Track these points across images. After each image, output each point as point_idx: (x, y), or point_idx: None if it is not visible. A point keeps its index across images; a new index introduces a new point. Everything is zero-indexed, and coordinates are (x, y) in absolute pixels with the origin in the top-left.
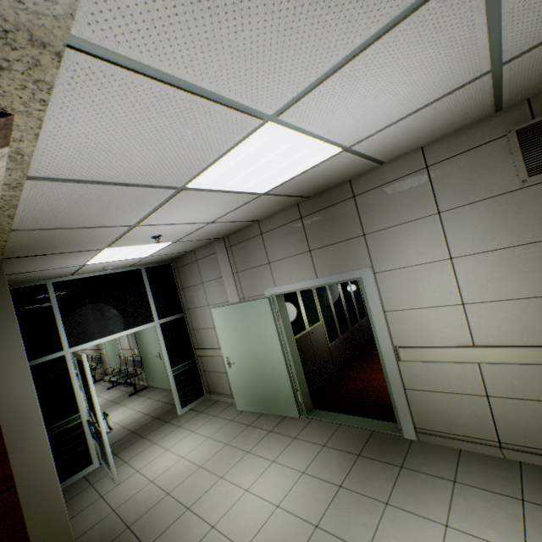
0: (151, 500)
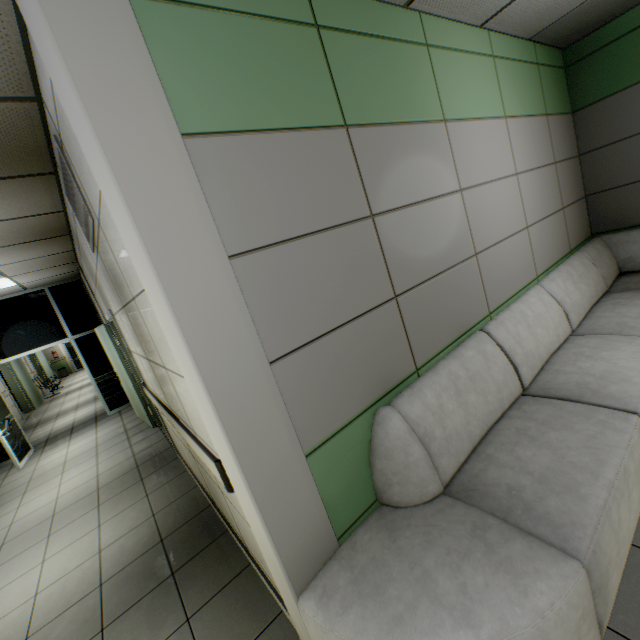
0: (18, 484)
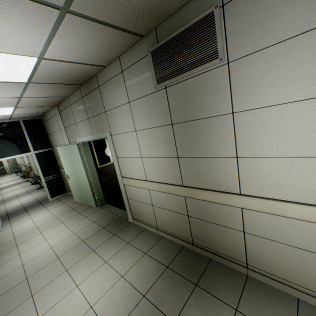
0: (5, 241)
